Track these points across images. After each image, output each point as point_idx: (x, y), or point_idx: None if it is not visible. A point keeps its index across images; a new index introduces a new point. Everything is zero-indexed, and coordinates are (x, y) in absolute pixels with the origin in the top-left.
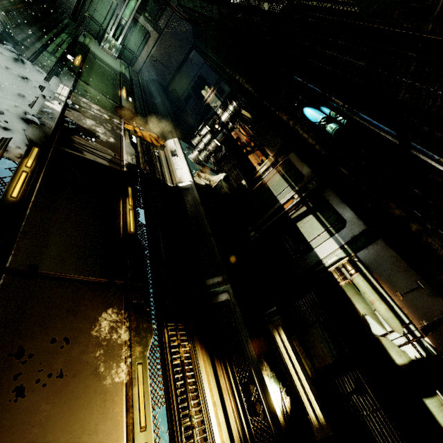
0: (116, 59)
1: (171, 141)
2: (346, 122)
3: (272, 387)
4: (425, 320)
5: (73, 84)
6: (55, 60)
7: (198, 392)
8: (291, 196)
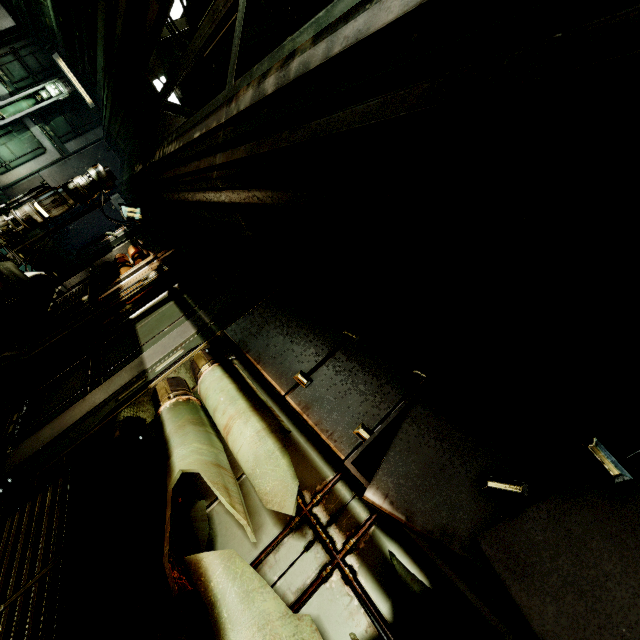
0: None
1: None
2: None
3: None
4: (366, 423)
5: None
6: None
7: None
8: (145, 276)
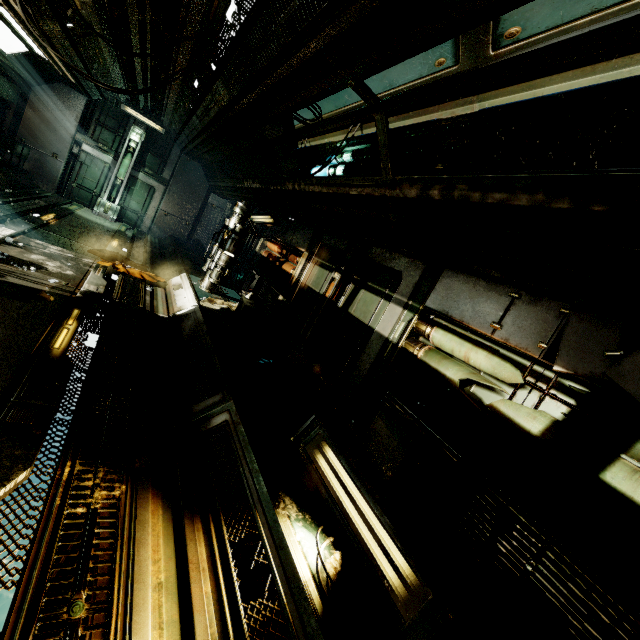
0: (116, 222)
1: (177, 278)
2: (352, 156)
3: (296, 534)
4: (542, 341)
5: (26, 230)
6: (7, 213)
7: (115, 562)
8: (331, 278)
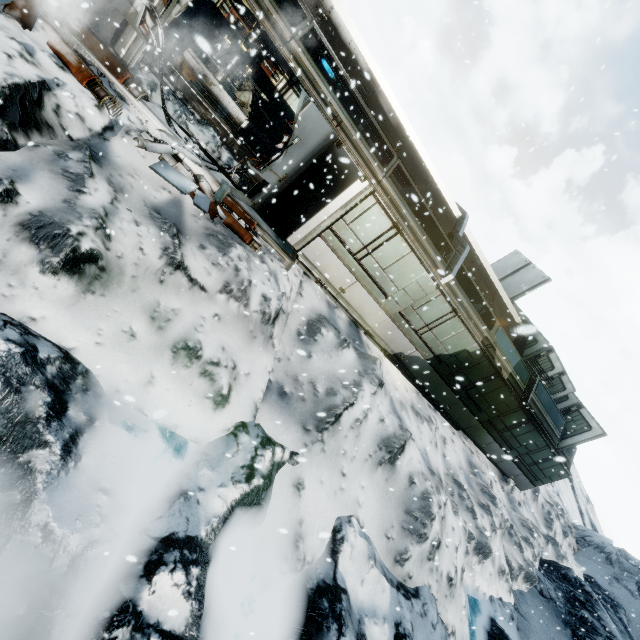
0: None
1: (189, 56)
2: None
3: None
4: None
5: None
6: None
7: None
8: None
